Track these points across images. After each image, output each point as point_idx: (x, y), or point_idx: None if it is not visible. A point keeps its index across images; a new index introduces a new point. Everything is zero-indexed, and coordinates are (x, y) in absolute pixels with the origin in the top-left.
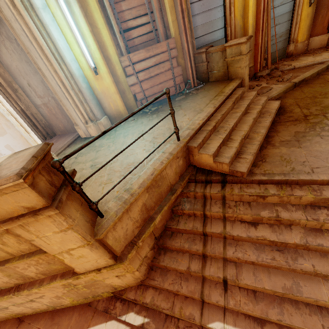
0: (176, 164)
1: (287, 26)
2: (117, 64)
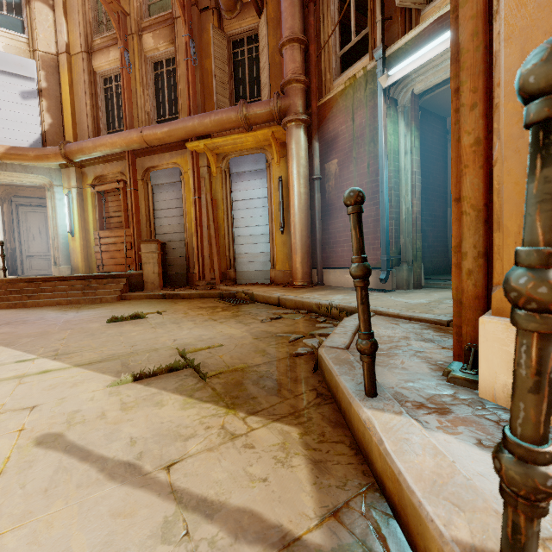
0: None
1: (265, 248)
2: (93, 235)
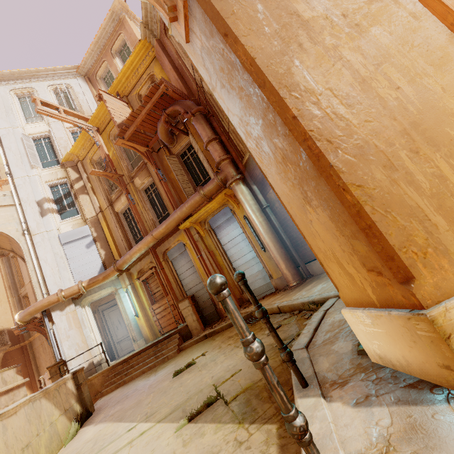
0: (102, 379)
1: (259, 267)
2: (149, 311)
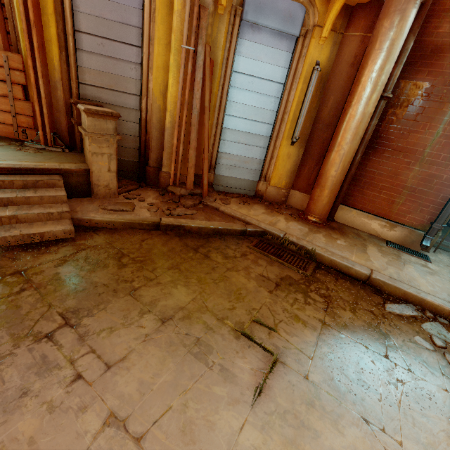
0: None
1: (259, 154)
2: None
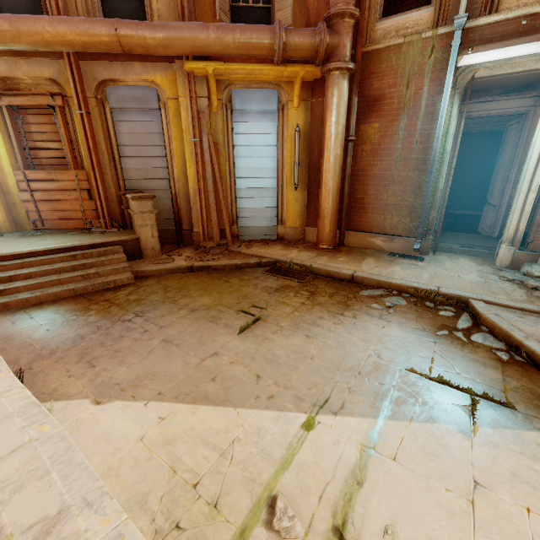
0: None
1: (272, 203)
2: (11, 175)
